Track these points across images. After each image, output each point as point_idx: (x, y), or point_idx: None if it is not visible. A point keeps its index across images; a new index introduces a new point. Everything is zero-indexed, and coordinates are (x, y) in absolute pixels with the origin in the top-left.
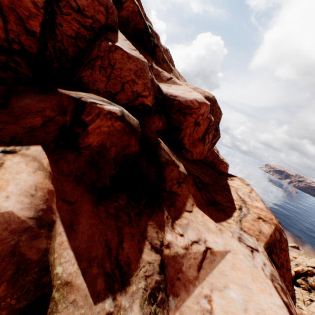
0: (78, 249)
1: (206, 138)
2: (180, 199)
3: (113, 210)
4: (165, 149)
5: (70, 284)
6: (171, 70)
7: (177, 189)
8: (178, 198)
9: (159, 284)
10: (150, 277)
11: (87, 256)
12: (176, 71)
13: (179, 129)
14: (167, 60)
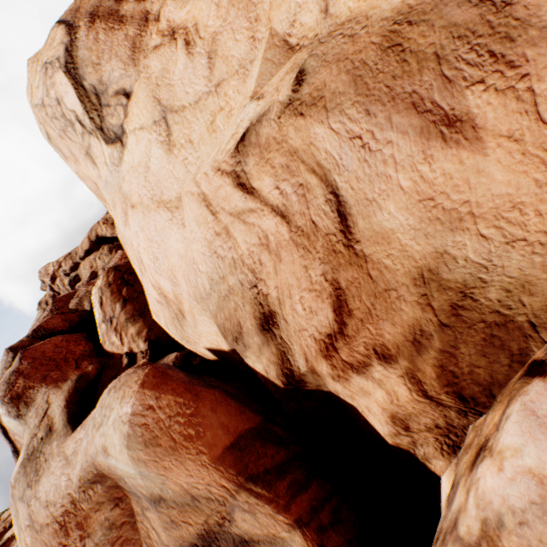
0: None
1: None
2: None
3: None
4: None
5: None
6: (13, 535)
7: None
8: None
9: None
10: None
11: None
12: (8, 517)
13: None
14: (3, 542)
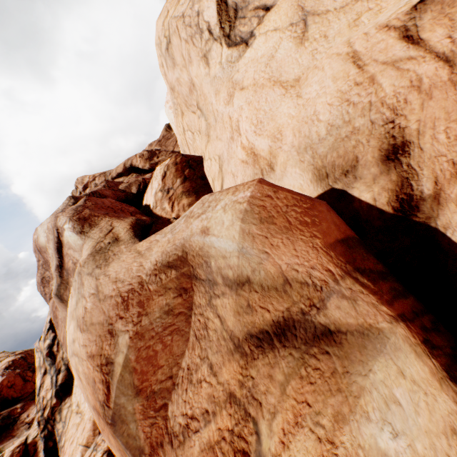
0: (1, 445)
1: (28, 377)
2: (28, 410)
3: (4, 437)
4: (5, 411)
5: (5, 445)
6: None
7: (24, 410)
8: (27, 411)
9: (30, 425)
10: (27, 427)
11: (5, 443)
12: None
13: (6, 398)
14: None
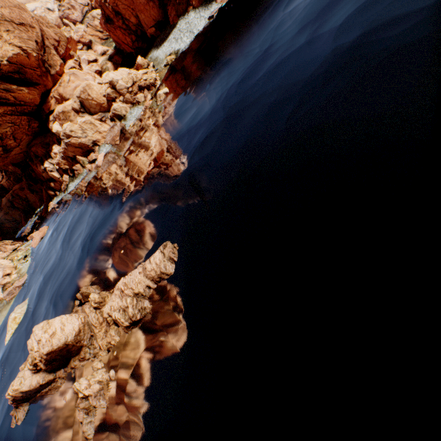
0: None
1: None
2: None
3: None
4: None
5: None
6: None
7: None
8: None
9: None
10: None
11: None
12: None
13: None
14: None
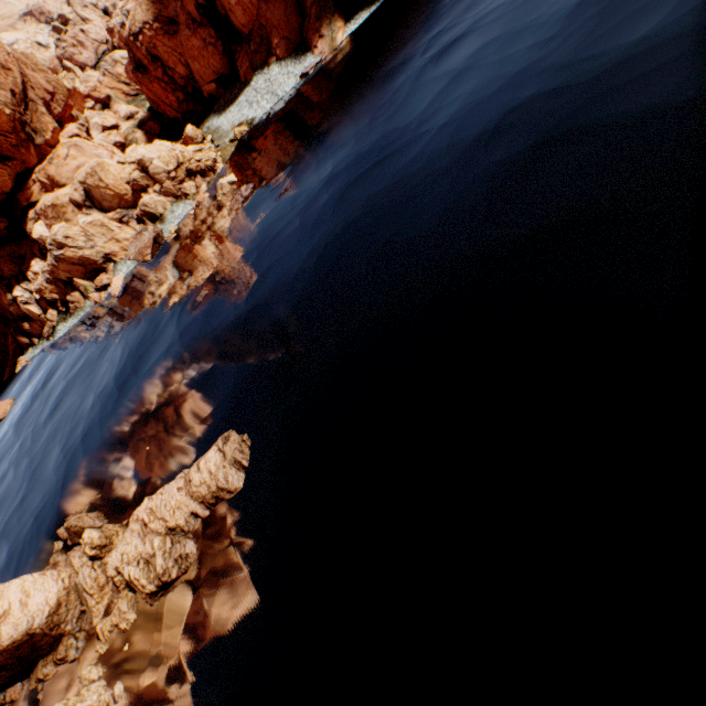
0: None
1: None
2: None
3: None
4: None
5: None
6: None
7: None
8: None
9: None
10: None
11: None
12: None
13: None
14: None
